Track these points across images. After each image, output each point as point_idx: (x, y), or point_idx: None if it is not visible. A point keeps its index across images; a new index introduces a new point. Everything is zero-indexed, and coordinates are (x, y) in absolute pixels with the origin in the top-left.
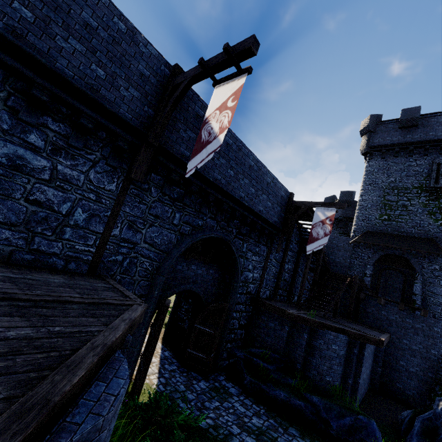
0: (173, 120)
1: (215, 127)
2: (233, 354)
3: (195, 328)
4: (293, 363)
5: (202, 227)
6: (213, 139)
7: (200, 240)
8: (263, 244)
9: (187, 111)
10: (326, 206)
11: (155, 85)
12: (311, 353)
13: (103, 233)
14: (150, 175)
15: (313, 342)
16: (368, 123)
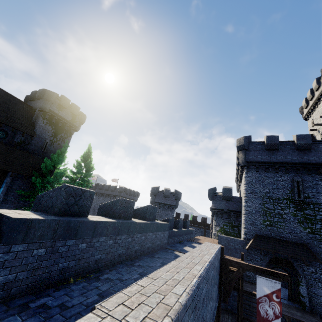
0: None
1: None
2: None
3: None
4: None
5: None
6: None
7: None
8: None
9: None
10: (269, 278)
11: None
12: None
13: None
14: None
15: None
16: (244, 143)
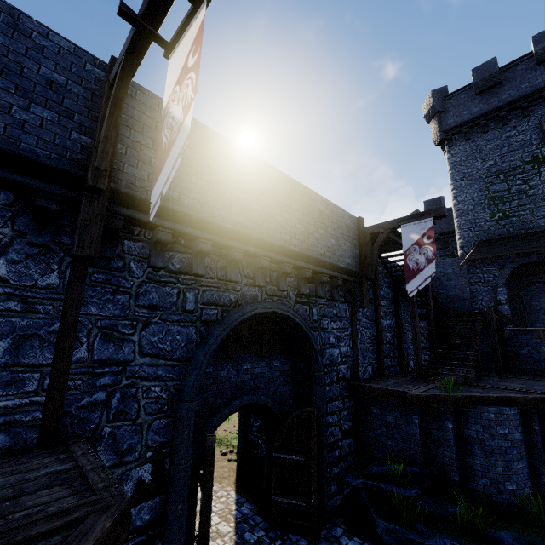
0: (134, 147)
1: (176, 113)
2: (345, 484)
3: (276, 459)
4: (445, 474)
5: (237, 303)
6: (177, 133)
7: (240, 324)
8: (341, 301)
9: (155, 129)
10: (416, 220)
11: (82, 97)
12: (467, 450)
13: (54, 364)
14: (121, 244)
15: (465, 430)
16: (432, 103)
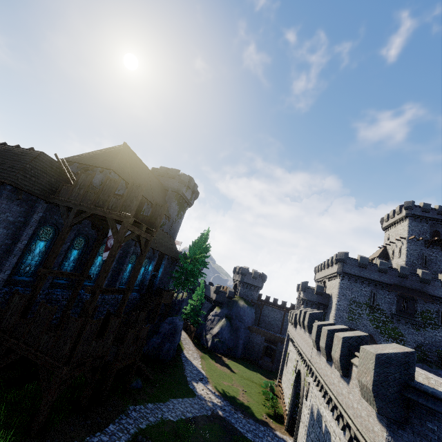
0: None
1: None
2: None
3: None
4: None
5: None
6: None
7: None
8: None
9: None
10: None
11: None
12: None
13: None
14: None
15: None
16: (344, 258)
